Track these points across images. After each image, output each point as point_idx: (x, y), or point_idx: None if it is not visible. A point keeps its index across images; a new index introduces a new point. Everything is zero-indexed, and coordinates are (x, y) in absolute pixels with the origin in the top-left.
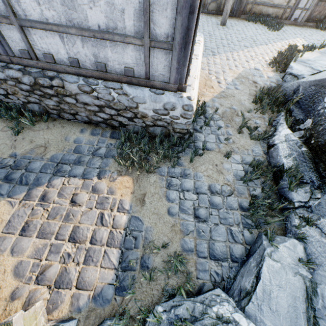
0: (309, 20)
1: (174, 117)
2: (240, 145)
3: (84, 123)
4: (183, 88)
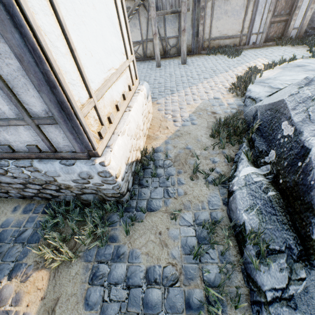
0: (267, 40)
1: (98, 184)
2: (193, 197)
3: (20, 198)
4: (95, 153)
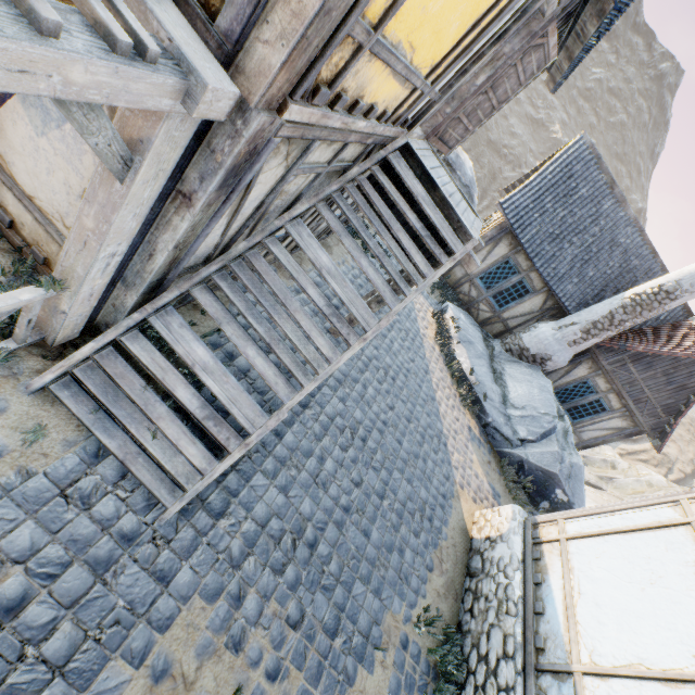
0: None
1: None
2: None
3: None
4: None
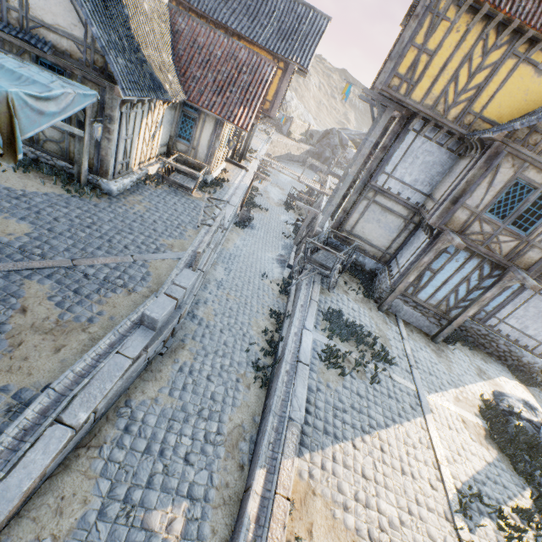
0: None
1: (534, 366)
2: None
3: (485, 352)
4: (541, 358)
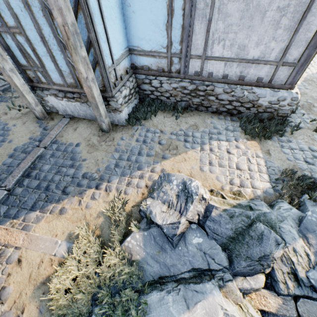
0: None
1: (282, 106)
2: None
3: (211, 112)
4: (292, 87)
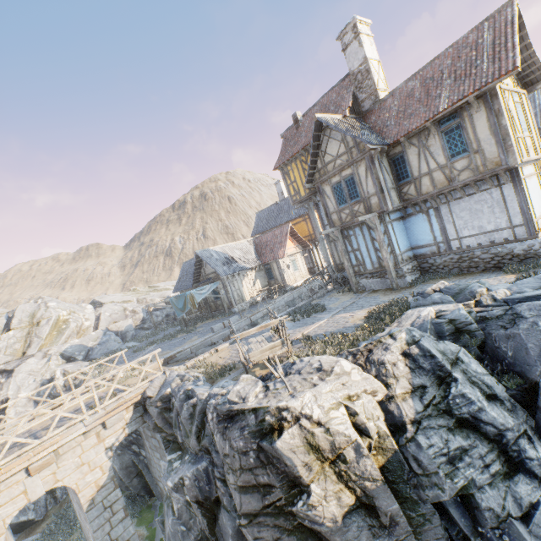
0: None
1: (536, 250)
2: None
3: (481, 271)
4: (536, 237)
